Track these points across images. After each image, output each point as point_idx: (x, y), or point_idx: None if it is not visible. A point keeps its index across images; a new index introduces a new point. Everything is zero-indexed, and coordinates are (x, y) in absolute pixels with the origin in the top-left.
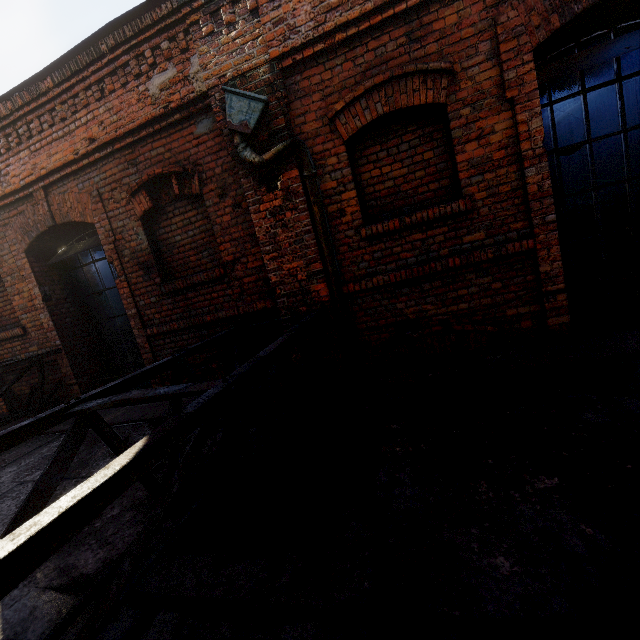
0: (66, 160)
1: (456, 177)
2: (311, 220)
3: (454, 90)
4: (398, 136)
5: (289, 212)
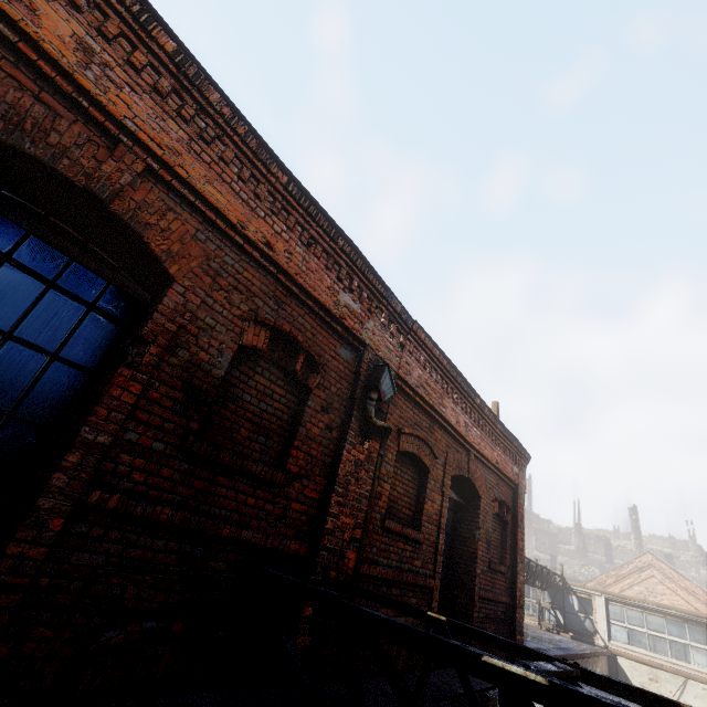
0: (225, 211)
1: (417, 515)
2: (370, 489)
3: (432, 468)
4: (406, 467)
5: (364, 471)
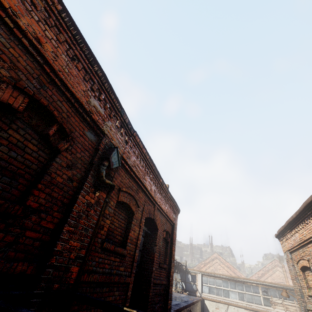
0: None
1: (125, 239)
2: (96, 222)
3: (136, 212)
4: (121, 211)
5: (93, 210)
